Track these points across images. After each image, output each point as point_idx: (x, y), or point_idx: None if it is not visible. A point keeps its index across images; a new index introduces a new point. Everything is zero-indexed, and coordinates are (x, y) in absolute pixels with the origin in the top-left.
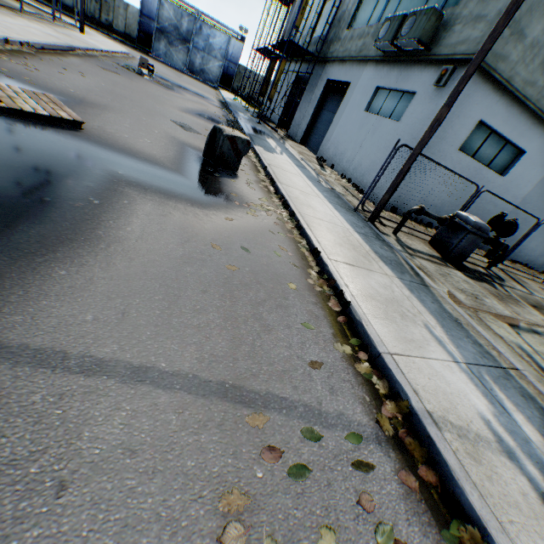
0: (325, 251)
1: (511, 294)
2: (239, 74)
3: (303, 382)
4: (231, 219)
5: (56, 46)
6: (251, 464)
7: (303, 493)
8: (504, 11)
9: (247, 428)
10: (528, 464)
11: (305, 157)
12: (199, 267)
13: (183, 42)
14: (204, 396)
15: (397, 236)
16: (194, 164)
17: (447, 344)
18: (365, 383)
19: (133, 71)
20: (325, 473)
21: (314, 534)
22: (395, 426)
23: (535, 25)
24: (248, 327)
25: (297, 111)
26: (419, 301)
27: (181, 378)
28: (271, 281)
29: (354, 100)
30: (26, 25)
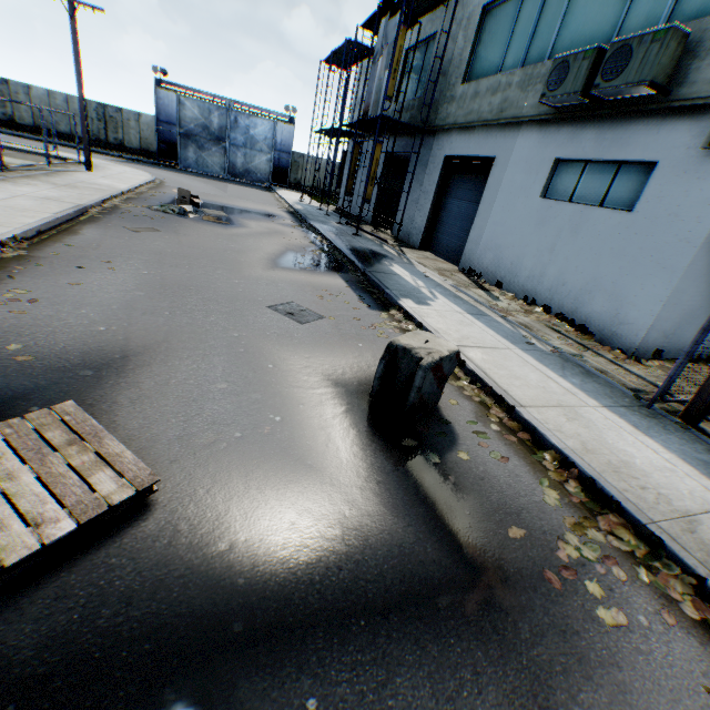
0: None
1: None
2: (294, 163)
3: None
4: None
5: (59, 218)
6: None
7: None
8: None
9: None
10: None
11: (454, 280)
12: None
13: (216, 142)
14: None
15: None
16: (380, 446)
17: None
18: None
19: (172, 211)
20: None
21: None
22: None
23: None
24: None
25: (400, 203)
26: None
27: None
28: None
29: (512, 182)
30: (10, 193)
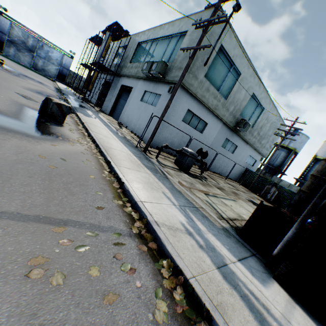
0: (114, 161)
1: (209, 183)
2: (70, 75)
3: (91, 215)
4: (55, 145)
5: None
6: (52, 247)
7: (83, 256)
8: (185, 67)
9: (52, 233)
10: (197, 237)
11: (111, 121)
12: (29, 165)
13: (29, 51)
14: (24, 221)
15: (157, 159)
16: (31, 116)
17: (172, 199)
18: (128, 215)
19: None
20: (98, 248)
21: (87, 270)
22: (141, 230)
23: (200, 74)
24: (60, 193)
25: (106, 98)
26: (162, 183)
27: (9, 214)
28: (79, 174)
29: (135, 95)
30: None
